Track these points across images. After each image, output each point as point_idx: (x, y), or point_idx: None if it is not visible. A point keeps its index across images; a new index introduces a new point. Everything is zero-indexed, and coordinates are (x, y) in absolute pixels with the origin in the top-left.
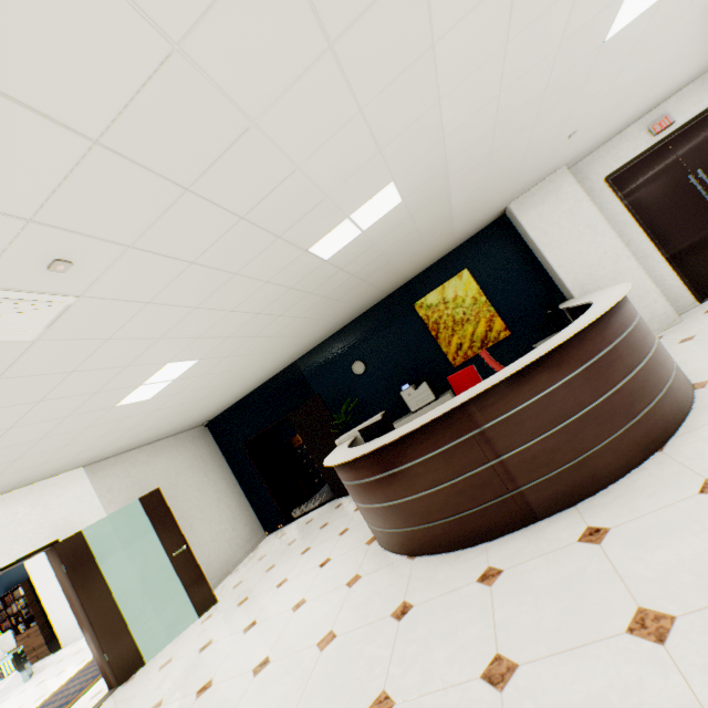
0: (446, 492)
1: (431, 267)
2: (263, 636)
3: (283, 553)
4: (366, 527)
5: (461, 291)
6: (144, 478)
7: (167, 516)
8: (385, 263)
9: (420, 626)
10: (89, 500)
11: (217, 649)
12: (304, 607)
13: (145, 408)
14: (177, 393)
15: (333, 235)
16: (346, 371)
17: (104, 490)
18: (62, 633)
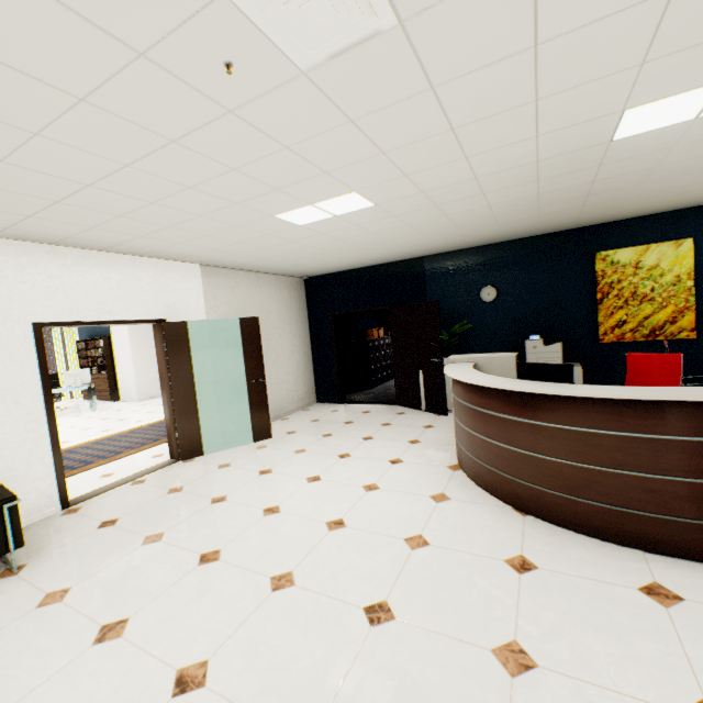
0: (626, 481)
1: (647, 217)
2: (332, 497)
3: (340, 428)
4: (445, 450)
5: (667, 263)
6: (242, 301)
7: (257, 345)
8: (631, 185)
9: (556, 597)
10: (196, 298)
11: (279, 482)
12: (379, 494)
13: (287, 234)
14: (322, 233)
15: (673, 101)
16: (473, 291)
17: (210, 295)
18: (123, 390)
